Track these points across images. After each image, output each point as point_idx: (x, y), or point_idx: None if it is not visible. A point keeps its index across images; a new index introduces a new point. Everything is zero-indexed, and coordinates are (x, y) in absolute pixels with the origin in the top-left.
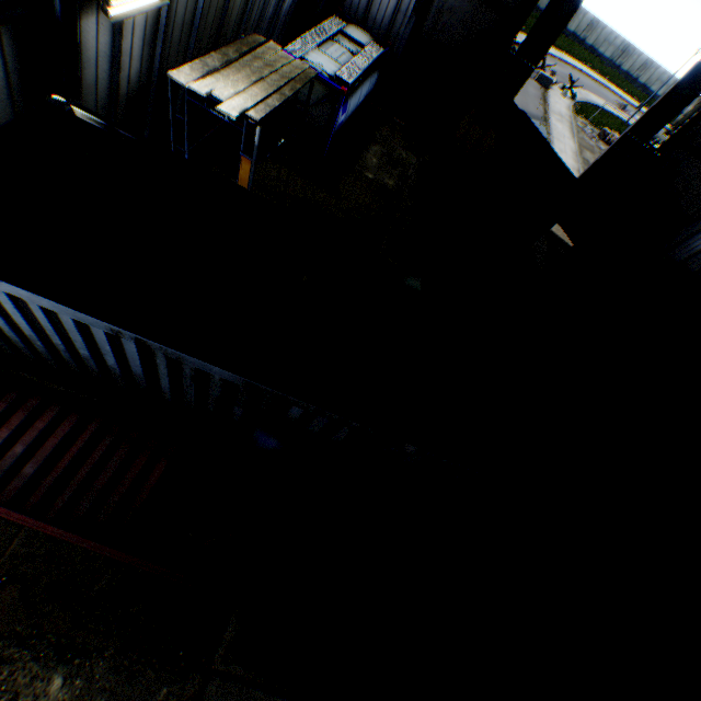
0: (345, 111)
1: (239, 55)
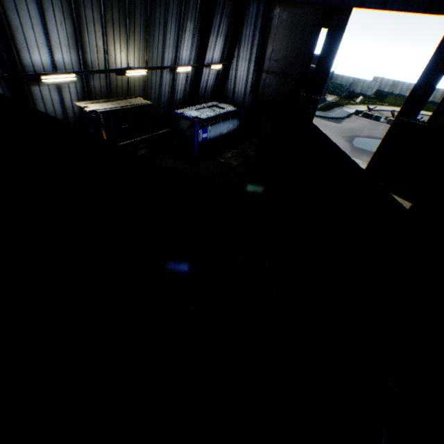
0: (206, 131)
1: (116, 100)
